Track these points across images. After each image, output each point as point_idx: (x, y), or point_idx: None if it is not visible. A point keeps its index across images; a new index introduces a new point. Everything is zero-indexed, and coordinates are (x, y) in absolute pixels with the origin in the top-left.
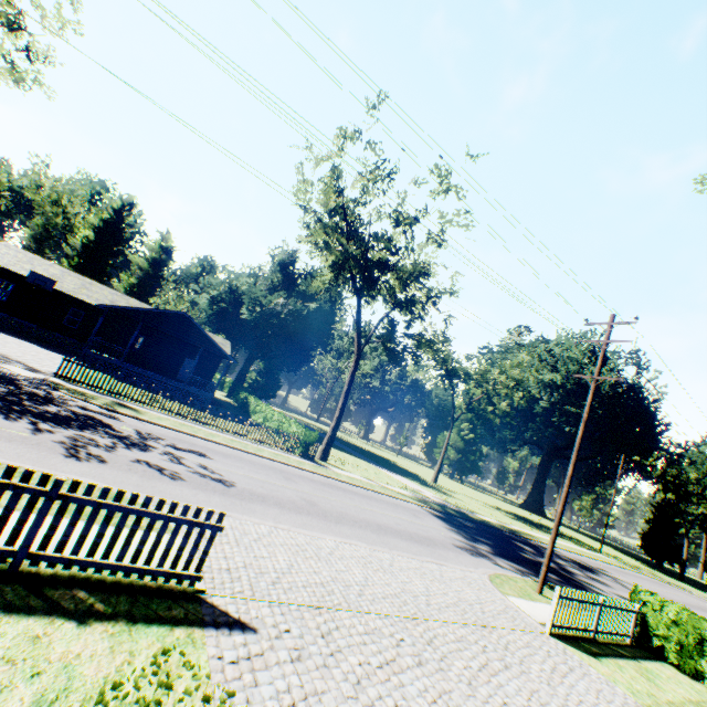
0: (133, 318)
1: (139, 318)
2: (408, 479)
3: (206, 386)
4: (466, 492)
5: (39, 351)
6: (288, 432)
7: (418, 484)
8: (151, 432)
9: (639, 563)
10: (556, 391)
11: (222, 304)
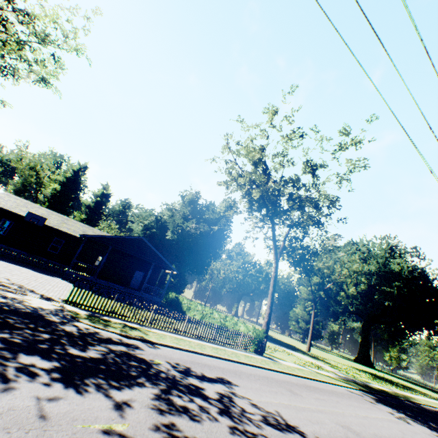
0: (105, 244)
1: (109, 243)
2: (302, 354)
3: (150, 290)
4: (326, 355)
5: (35, 275)
6: (235, 329)
7: (310, 358)
8: (174, 359)
9: None
10: (373, 277)
11: (151, 229)
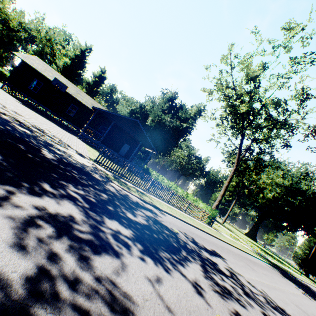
0: (110, 118)
1: (113, 119)
2: (223, 226)
3: (131, 160)
4: (231, 228)
5: (61, 131)
6: (194, 204)
7: (228, 230)
8: (181, 228)
9: (306, 277)
10: (284, 189)
11: (135, 114)
